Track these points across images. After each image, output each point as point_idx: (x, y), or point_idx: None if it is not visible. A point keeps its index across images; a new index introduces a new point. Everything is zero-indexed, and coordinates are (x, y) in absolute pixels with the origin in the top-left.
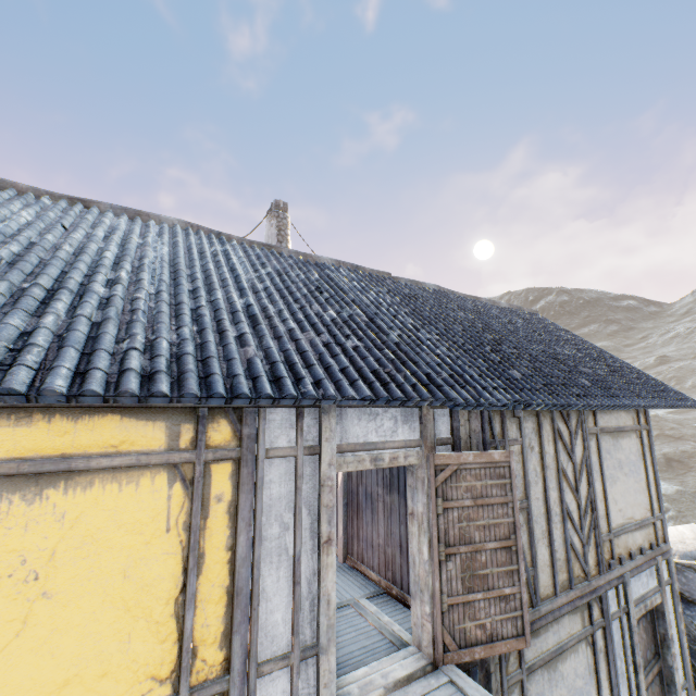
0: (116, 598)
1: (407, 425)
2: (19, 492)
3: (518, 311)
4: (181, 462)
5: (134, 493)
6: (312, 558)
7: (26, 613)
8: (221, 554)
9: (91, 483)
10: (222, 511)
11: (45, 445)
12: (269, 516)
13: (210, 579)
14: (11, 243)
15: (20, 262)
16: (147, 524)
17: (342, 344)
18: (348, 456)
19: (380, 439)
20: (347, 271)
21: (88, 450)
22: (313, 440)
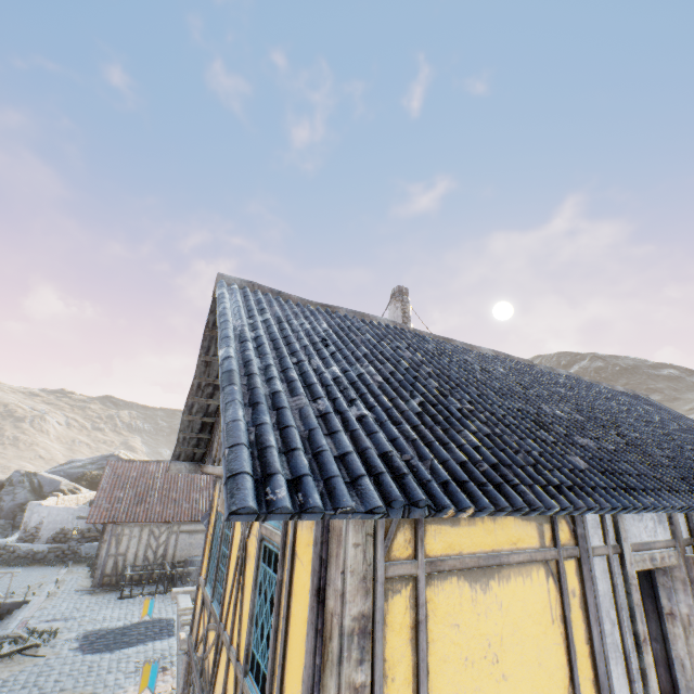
0: (537, 684)
1: (661, 525)
2: (477, 582)
3: (635, 396)
4: (551, 559)
5: (530, 585)
6: (633, 656)
7: (497, 693)
8: (583, 646)
9: (509, 576)
10: (576, 605)
11: (483, 541)
12: (601, 611)
13: (581, 671)
14: (364, 360)
15: (392, 380)
16: (541, 615)
17: (604, 448)
18: (635, 555)
19: (648, 539)
20: (508, 361)
21: (503, 547)
22: (612, 539)
